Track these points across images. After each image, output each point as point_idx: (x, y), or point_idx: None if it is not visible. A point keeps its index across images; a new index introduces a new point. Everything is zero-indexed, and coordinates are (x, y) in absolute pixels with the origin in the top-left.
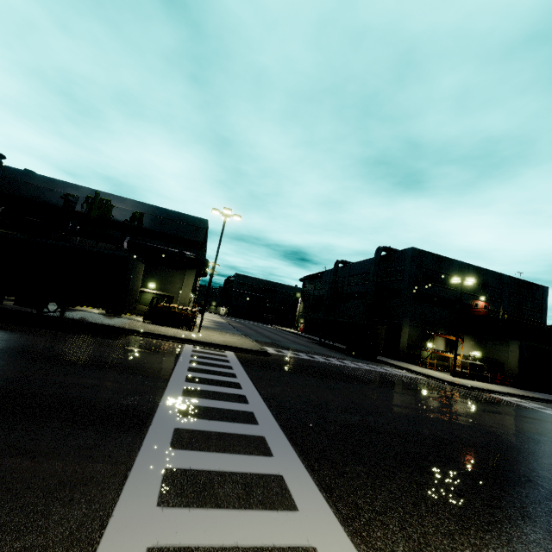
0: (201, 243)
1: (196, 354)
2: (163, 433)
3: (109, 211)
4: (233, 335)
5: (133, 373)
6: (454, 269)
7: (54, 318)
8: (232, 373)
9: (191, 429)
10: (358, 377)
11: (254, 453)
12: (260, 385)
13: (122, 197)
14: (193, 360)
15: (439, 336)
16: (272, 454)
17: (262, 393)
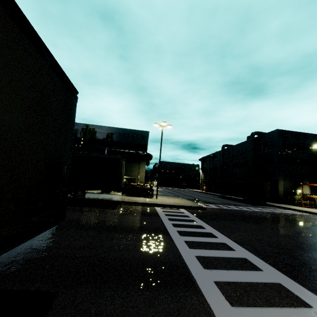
0: (146, 145)
1: (166, 213)
2: (211, 288)
3: (94, 135)
4: (174, 197)
5: (146, 233)
6: (308, 139)
7: (80, 199)
8: (199, 225)
9: (224, 281)
10: (271, 218)
11: (294, 304)
12: (224, 232)
13: (100, 126)
14: (169, 218)
15: (305, 185)
16: (307, 303)
17: (233, 240)
